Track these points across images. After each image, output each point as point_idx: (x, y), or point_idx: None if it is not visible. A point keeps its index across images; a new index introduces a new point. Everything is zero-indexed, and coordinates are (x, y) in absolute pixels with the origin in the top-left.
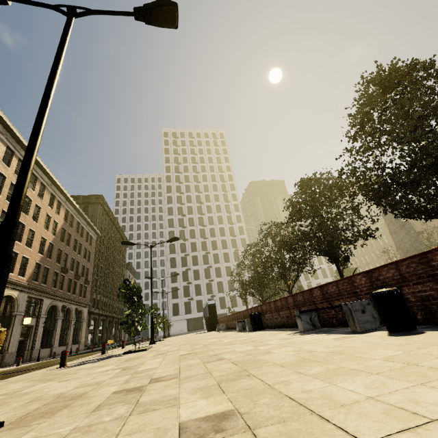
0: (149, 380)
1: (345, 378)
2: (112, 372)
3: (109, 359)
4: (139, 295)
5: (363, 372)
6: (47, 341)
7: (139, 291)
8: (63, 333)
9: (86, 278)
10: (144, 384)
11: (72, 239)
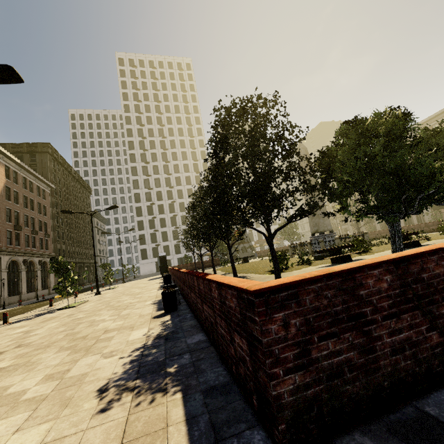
0: (16, 346)
1: (62, 352)
2: (16, 336)
3: (41, 317)
4: (68, 267)
5: (73, 348)
6: (14, 290)
7: (66, 265)
8: (31, 282)
9: (46, 231)
10: (10, 349)
11: (21, 196)
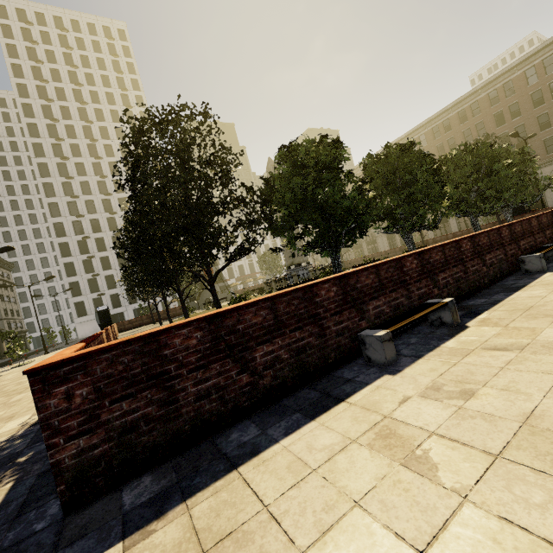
0: None
1: None
2: None
3: None
4: None
5: None
6: None
7: None
8: None
9: None
10: None
11: None
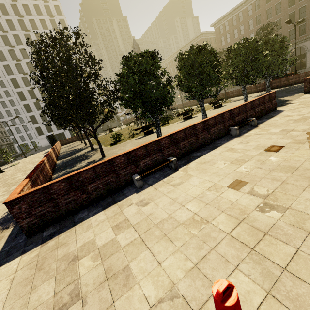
0: None
1: None
2: None
3: None
4: None
5: None
6: None
7: None
8: None
9: None
10: None
11: None
